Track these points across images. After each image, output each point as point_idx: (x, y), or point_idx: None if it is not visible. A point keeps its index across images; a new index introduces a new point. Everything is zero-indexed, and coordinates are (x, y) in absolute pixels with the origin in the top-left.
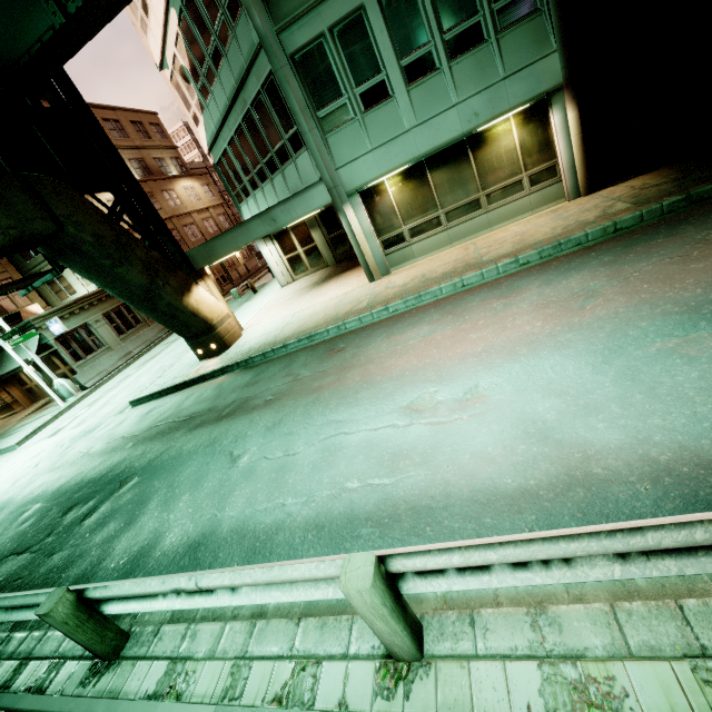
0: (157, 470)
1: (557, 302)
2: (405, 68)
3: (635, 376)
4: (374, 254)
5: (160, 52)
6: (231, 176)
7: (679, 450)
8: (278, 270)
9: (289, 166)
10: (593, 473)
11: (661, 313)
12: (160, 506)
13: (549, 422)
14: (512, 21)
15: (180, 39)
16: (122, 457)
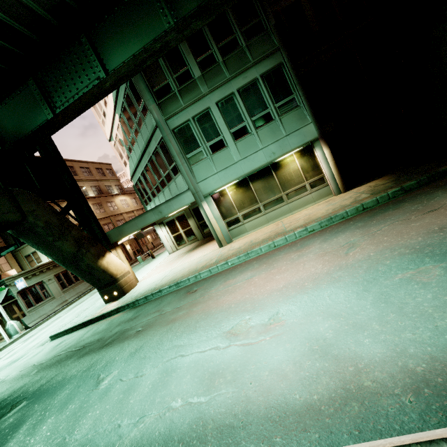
0: (42, 393)
1: (331, 251)
2: (233, 133)
3: (387, 299)
4: (221, 230)
5: (110, 133)
6: (142, 191)
7: (430, 360)
8: (167, 244)
9: (172, 183)
10: (364, 386)
11: (398, 254)
12: (28, 430)
13: (327, 339)
14: (286, 111)
15: (120, 127)
16: (24, 383)
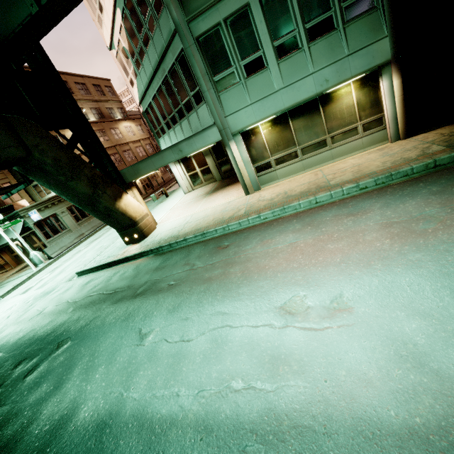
0: (85, 336)
1: (400, 223)
2: (277, 47)
3: None
4: (249, 175)
5: (110, 38)
6: (154, 120)
7: None
8: (183, 183)
9: (193, 114)
10: None
11: None
12: (82, 374)
13: (420, 346)
14: (355, 15)
15: (123, 29)
16: (64, 320)
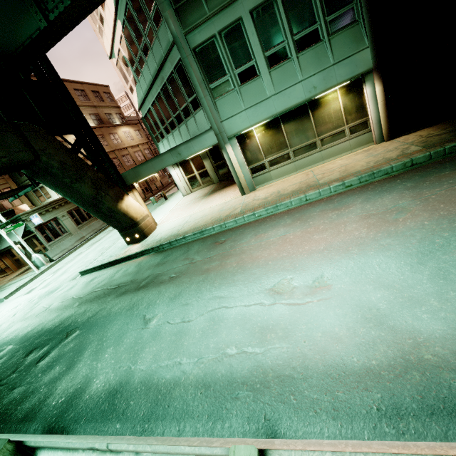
0: (92, 325)
1: (376, 214)
2: (268, 57)
3: (446, 276)
4: (245, 177)
5: (110, 48)
6: (153, 125)
7: None
8: (181, 185)
9: (190, 119)
10: (425, 358)
11: None
12: (92, 356)
13: (381, 310)
14: (339, 28)
15: (123, 39)
16: (70, 314)
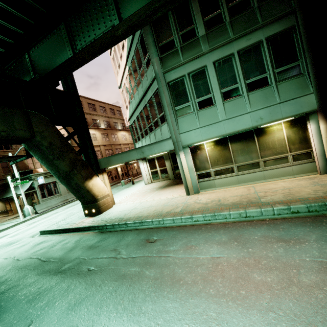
0: None
1: None
2: (223, 93)
3: None
4: (192, 180)
5: (120, 82)
6: (135, 131)
7: None
8: (145, 176)
9: (158, 129)
10: None
11: None
12: None
13: None
14: (285, 77)
15: (128, 77)
16: None
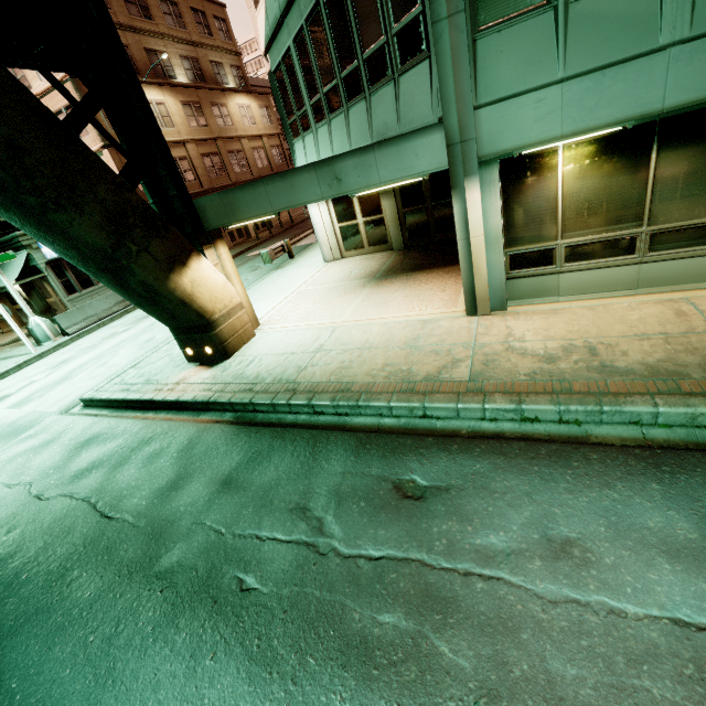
0: None
1: None
2: None
3: None
4: (490, 273)
5: None
6: (290, 94)
7: None
8: (325, 240)
9: (384, 88)
10: None
11: None
12: None
13: None
14: None
15: None
16: None
